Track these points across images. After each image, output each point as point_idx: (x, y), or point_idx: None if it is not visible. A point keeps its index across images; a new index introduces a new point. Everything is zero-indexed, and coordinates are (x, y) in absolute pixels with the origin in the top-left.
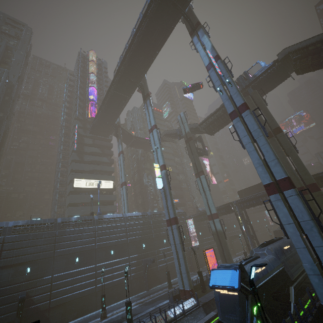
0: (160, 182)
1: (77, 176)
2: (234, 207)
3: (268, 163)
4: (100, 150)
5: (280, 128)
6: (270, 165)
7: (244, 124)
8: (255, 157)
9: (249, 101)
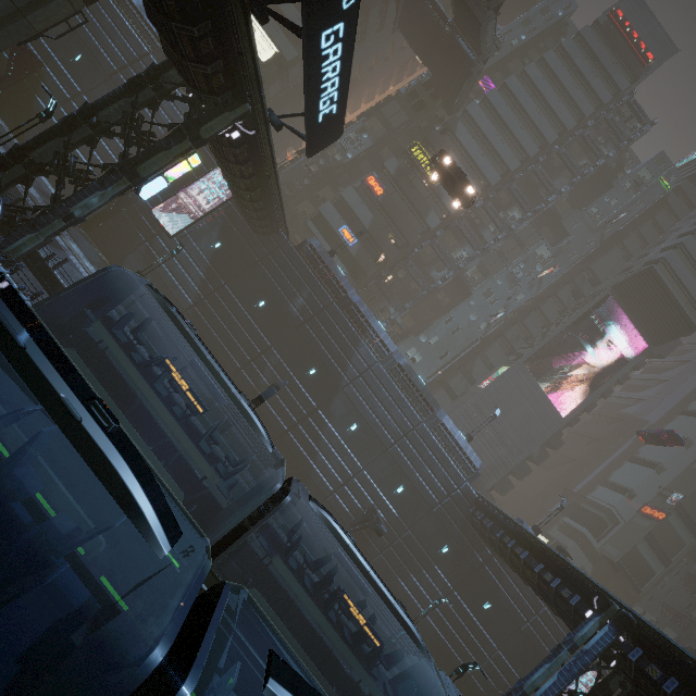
0: None
1: None
2: None
3: None
4: None
5: None
6: None
7: None
8: None
9: None
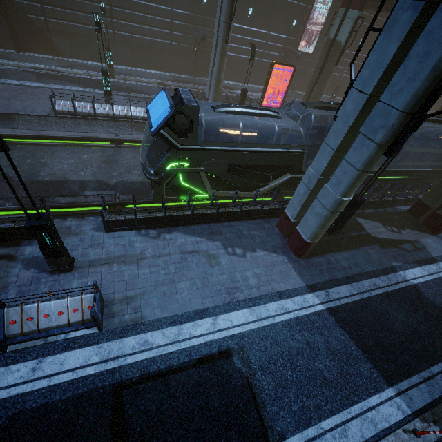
0: None
1: None
2: None
3: None
4: None
5: None
6: None
7: None
8: None
9: None
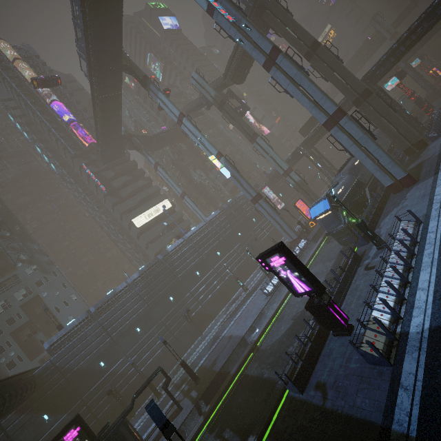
0: (226, 172)
1: (132, 217)
2: (303, 151)
3: (318, 103)
4: (128, 176)
5: (316, 41)
6: (321, 104)
7: (282, 72)
8: (306, 102)
9: (270, 20)
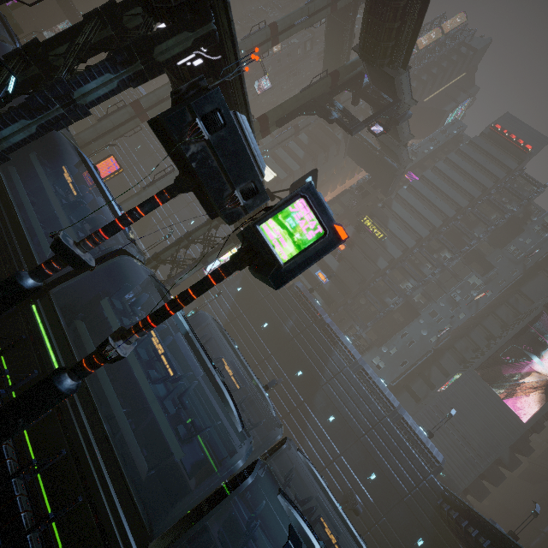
0: None
1: None
2: None
3: None
4: (308, 140)
5: None
6: None
7: None
8: None
9: None
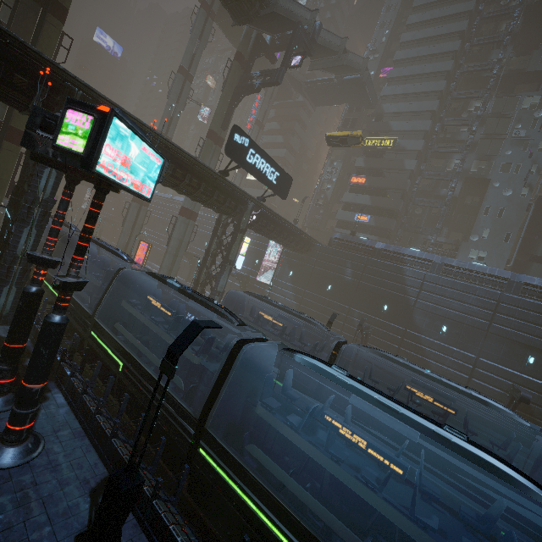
0: None
1: None
2: None
3: None
4: (279, 124)
5: None
6: None
7: None
8: None
9: None
